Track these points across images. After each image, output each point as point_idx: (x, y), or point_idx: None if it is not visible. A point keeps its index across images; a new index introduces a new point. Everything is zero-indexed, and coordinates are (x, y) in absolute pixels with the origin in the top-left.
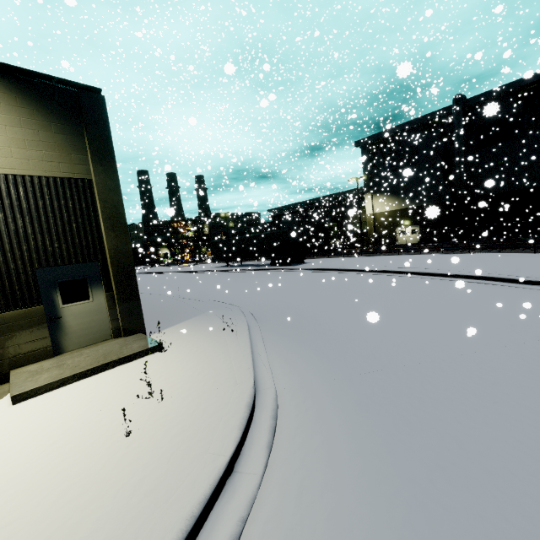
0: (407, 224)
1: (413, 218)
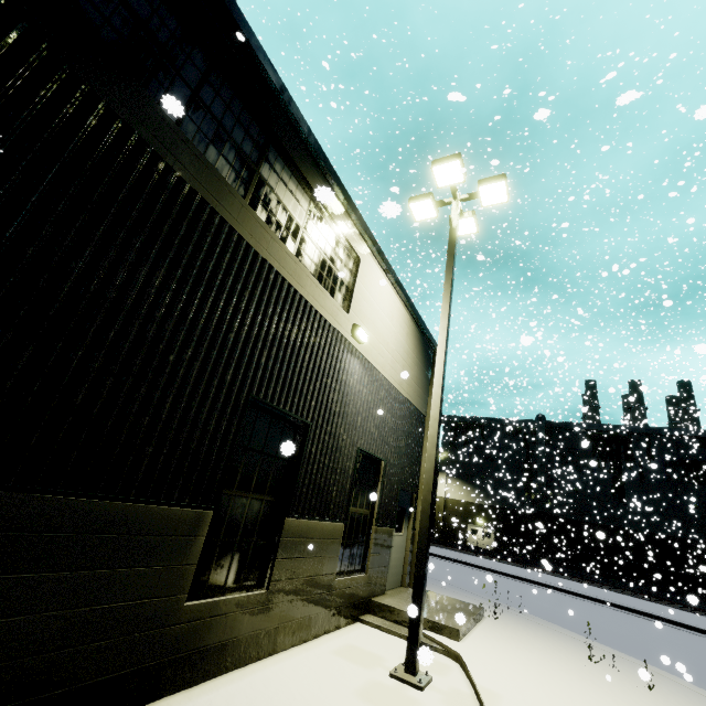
0: (481, 522)
1: (488, 518)
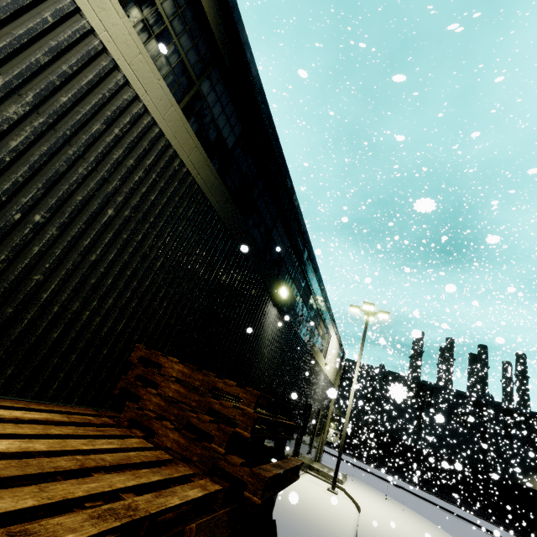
0: (333, 426)
1: (338, 424)
